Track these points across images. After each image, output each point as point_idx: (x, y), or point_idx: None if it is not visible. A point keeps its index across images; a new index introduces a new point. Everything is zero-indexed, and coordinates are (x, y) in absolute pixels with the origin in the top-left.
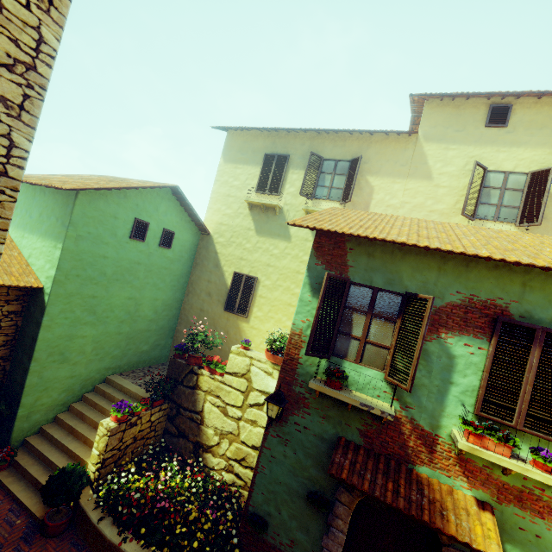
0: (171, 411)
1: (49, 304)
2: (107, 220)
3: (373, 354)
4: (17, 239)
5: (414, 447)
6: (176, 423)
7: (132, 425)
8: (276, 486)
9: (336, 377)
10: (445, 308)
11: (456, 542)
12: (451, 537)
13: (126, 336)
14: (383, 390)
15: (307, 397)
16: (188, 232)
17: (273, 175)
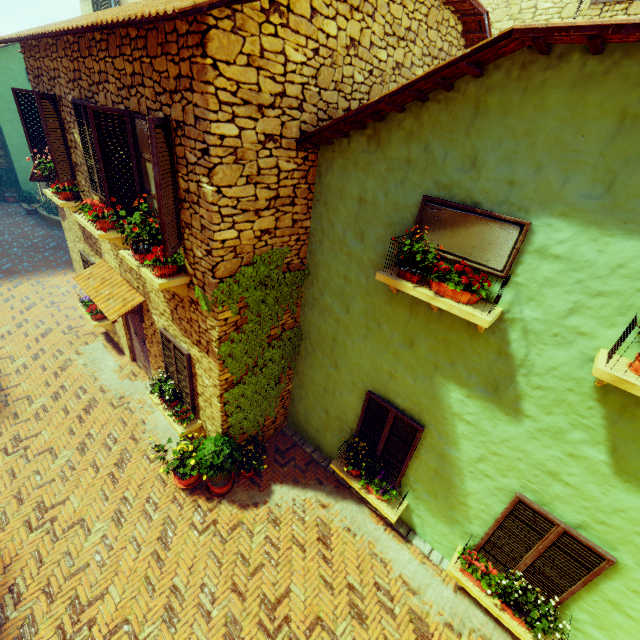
0: None
1: (2, 125)
2: (7, 72)
3: None
4: None
5: None
6: None
7: None
8: None
9: None
10: None
11: None
12: None
13: None
14: None
15: None
16: None
17: (97, 7)
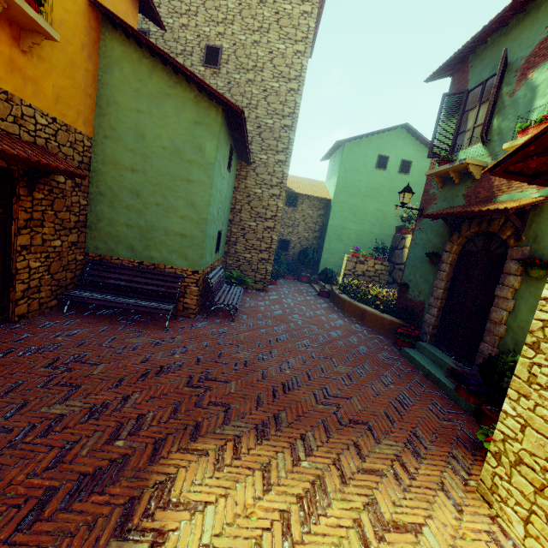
0: (390, 269)
1: (332, 206)
2: (360, 158)
3: (478, 133)
4: (327, 185)
5: (498, 184)
6: (392, 275)
7: (361, 262)
8: (415, 261)
9: (441, 159)
10: (534, 51)
11: (483, 214)
12: (480, 213)
13: (376, 237)
14: (481, 155)
15: (436, 193)
16: (426, 160)
17: None
